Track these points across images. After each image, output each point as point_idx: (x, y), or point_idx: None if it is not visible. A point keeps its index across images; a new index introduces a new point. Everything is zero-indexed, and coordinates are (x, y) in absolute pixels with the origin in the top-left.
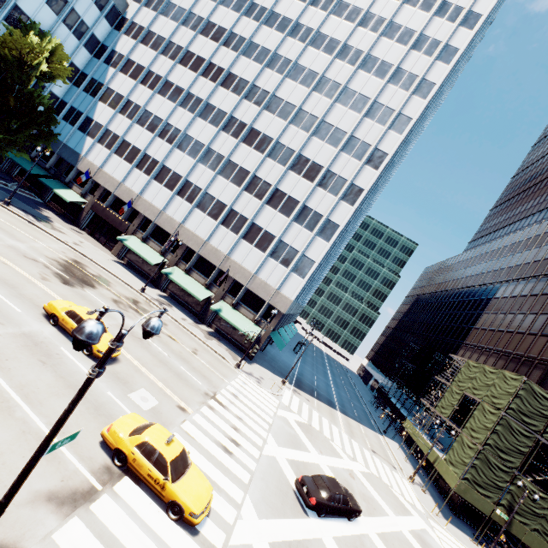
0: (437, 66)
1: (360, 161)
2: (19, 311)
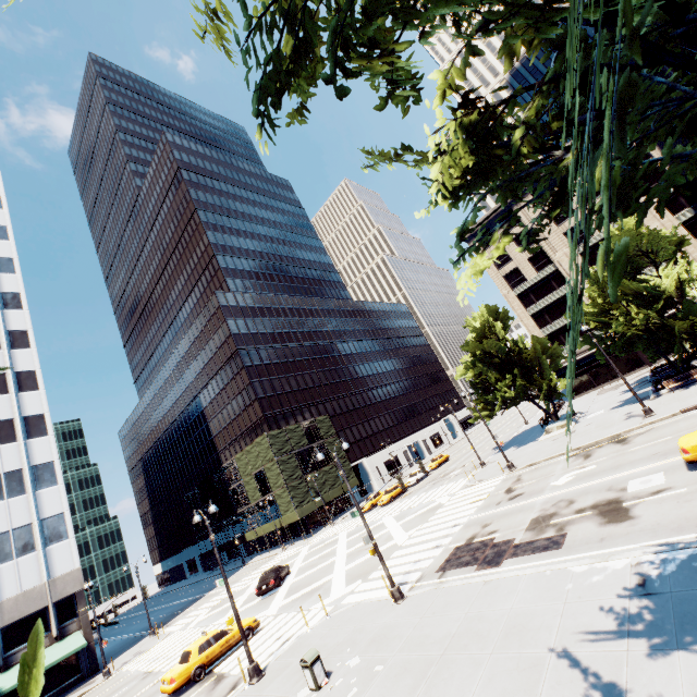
0: (5, 277)
1: (8, 393)
2: None
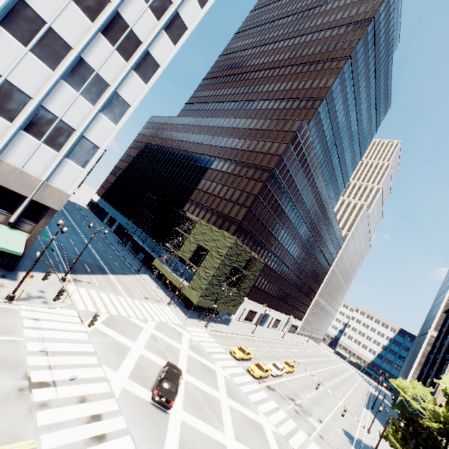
0: None
1: (158, 20)
2: None
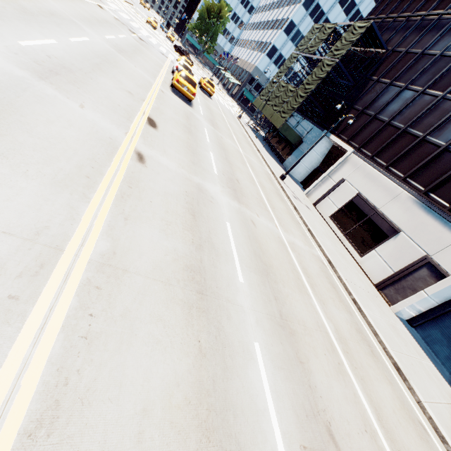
0: None
1: None
2: (163, 34)
